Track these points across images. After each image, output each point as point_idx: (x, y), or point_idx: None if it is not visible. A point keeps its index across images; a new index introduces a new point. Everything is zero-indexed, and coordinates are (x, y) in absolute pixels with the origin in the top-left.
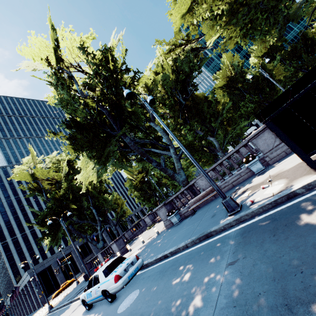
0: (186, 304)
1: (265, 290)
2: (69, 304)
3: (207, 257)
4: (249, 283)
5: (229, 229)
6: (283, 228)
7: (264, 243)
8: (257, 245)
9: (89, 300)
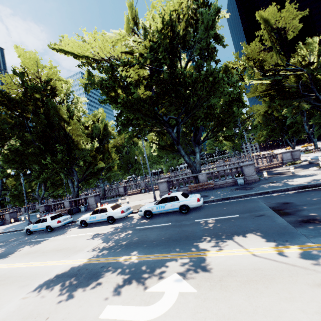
0: None
1: None
2: None
3: None
4: None
5: None
6: None
7: None
8: None
9: None
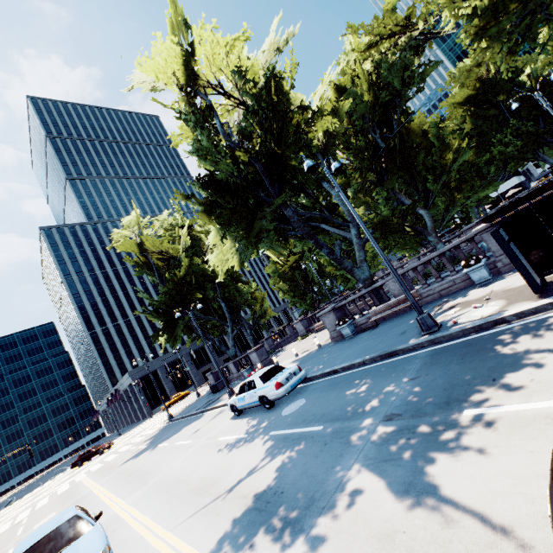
0: (362, 406)
1: (435, 395)
2: (201, 413)
3: (387, 374)
4: (424, 392)
5: (419, 350)
6: (473, 353)
7: (450, 365)
8: (442, 366)
9: (240, 405)
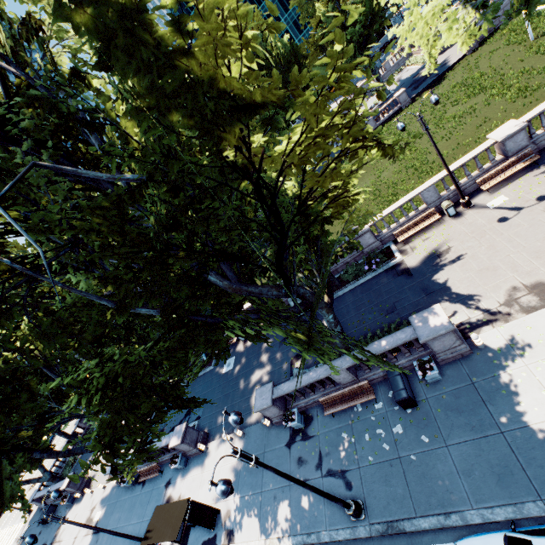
0: None
1: None
2: None
3: None
4: None
5: None
6: None
7: None
8: None
9: None
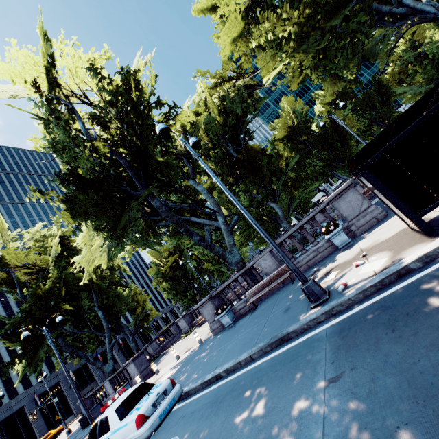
0: None
1: (406, 420)
2: None
3: (288, 373)
4: (373, 411)
5: (316, 328)
6: (404, 319)
7: (381, 344)
8: (369, 348)
9: None
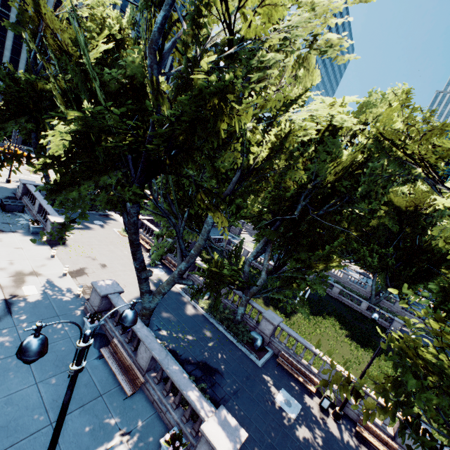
0: None
1: None
2: None
3: None
4: None
5: None
6: None
7: None
8: None
9: None
